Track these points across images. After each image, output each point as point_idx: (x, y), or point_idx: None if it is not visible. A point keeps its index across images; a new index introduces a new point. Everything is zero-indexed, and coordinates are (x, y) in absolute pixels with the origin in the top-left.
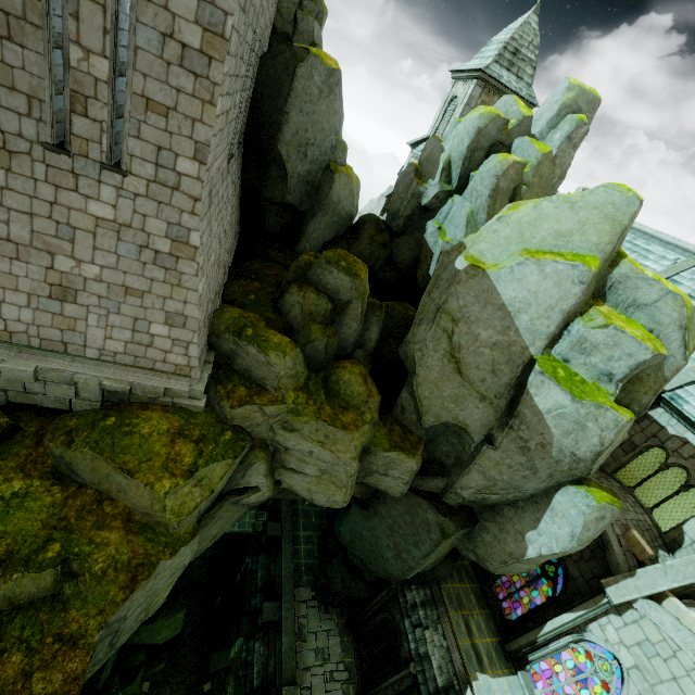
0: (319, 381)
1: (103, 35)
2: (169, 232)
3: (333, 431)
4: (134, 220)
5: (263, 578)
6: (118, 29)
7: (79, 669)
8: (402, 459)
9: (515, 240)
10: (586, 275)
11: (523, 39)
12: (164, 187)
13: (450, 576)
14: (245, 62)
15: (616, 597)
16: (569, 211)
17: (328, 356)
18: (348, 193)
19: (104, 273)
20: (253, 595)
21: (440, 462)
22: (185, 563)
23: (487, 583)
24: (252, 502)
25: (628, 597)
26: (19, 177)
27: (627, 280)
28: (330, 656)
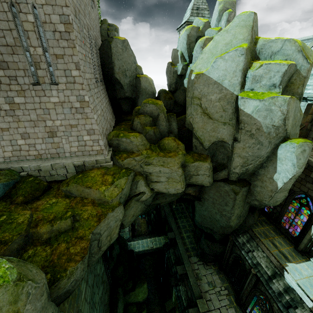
0: (155, 146)
1: (37, 40)
2: (78, 99)
3: (166, 159)
4: (65, 99)
5: (174, 258)
6: (41, 36)
7: (86, 246)
8: (201, 164)
9: (210, 57)
10: (243, 50)
11: (198, 2)
12: (71, 84)
13: (256, 225)
14: (88, 43)
15: None
16: (227, 34)
17: (157, 137)
18: (148, 84)
19: (62, 122)
20: (172, 267)
21: (221, 164)
22: (120, 217)
23: (277, 224)
24: (144, 199)
25: None
26: (28, 98)
27: (264, 46)
28: (216, 284)
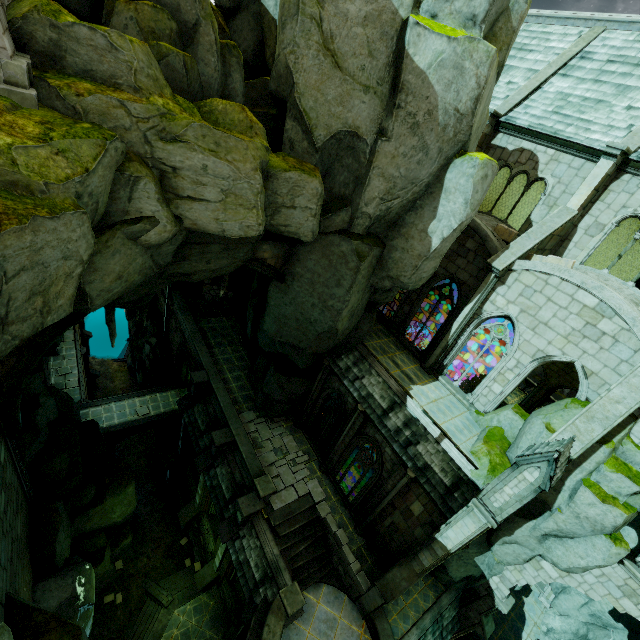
0: (190, 102)
1: None
2: None
3: (223, 137)
4: None
5: (204, 421)
6: None
7: None
8: (305, 180)
9: None
10: None
11: None
12: None
13: (370, 337)
14: None
15: (500, 266)
16: None
17: (192, 86)
18: None
19: None
20: (199, 439)
21: (340, 197)
22: (80, 252)
23: (400, 335)
24: (154, 242)
25: (508, 262)
26: None
27: None
28: (288, 450)
